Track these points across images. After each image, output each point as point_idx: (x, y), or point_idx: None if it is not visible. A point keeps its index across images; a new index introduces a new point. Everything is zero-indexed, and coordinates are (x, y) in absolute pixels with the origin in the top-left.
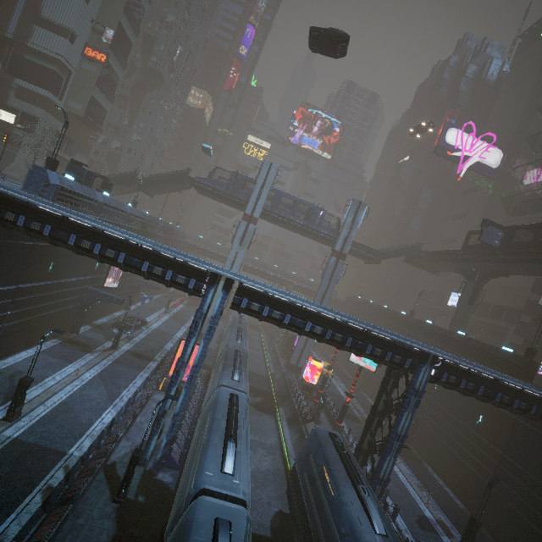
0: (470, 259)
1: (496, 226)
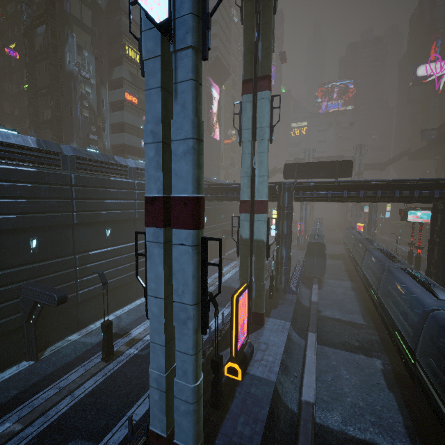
0: (431, 148)
1: (429, 130)
